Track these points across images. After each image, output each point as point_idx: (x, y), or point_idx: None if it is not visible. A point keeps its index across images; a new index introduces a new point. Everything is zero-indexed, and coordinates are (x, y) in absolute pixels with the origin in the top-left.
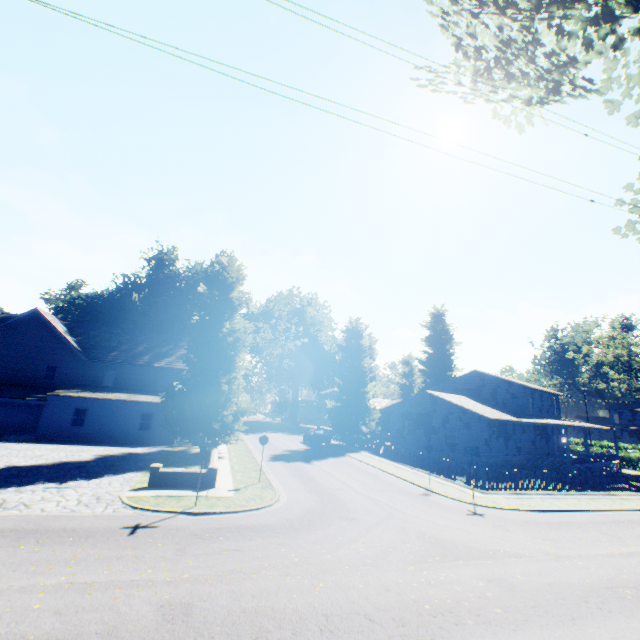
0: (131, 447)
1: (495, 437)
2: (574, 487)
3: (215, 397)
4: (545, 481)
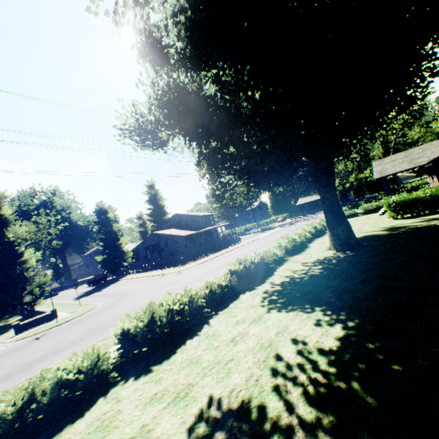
0: None
1: (189, 243)
2: (216, 251)
3: (21, 281)
4: (206, 253)
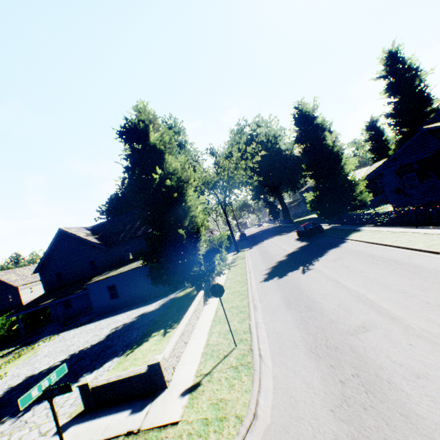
0: (149, 304)
1: None
2: None
3: (181, 243)
4: None
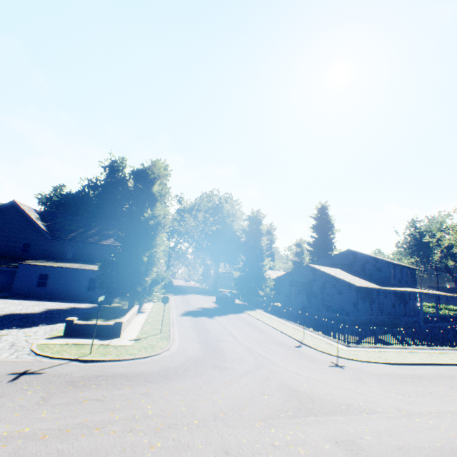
0: (78, 303)
1: (362, 301)
2: (426, 343)
3: (139, 266)
4: (401, 337)
